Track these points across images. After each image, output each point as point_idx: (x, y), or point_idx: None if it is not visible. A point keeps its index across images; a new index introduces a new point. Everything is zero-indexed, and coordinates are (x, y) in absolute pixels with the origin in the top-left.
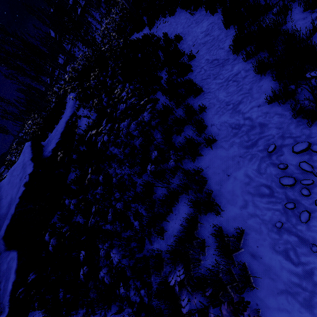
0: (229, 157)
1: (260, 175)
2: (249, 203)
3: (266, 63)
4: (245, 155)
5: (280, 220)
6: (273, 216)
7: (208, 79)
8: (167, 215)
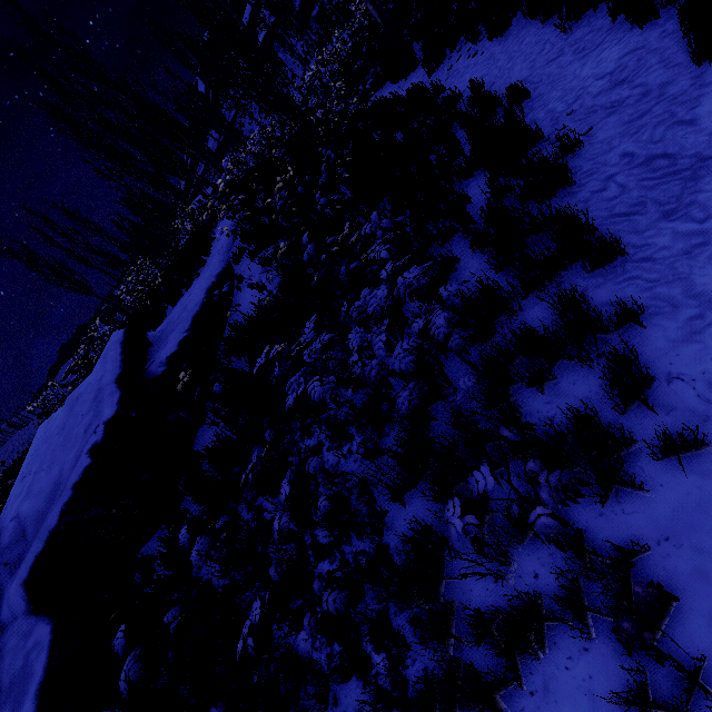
0: None
1: None
2: None
3: None
4: None
5: None
6: None
7: (639, 214)
8: (499, 687)
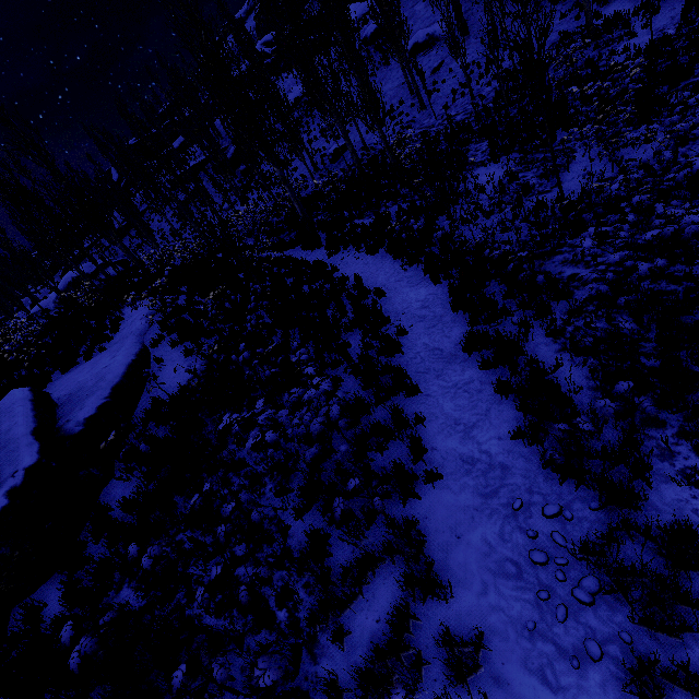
0: (459, 507)
1: (504, 542)
2: (491, 587)
3: (508, 385)
4: (482, 507)
5: (532, 617)
6: (522, 610)
7: (428, 374)
8: (352, 600)
